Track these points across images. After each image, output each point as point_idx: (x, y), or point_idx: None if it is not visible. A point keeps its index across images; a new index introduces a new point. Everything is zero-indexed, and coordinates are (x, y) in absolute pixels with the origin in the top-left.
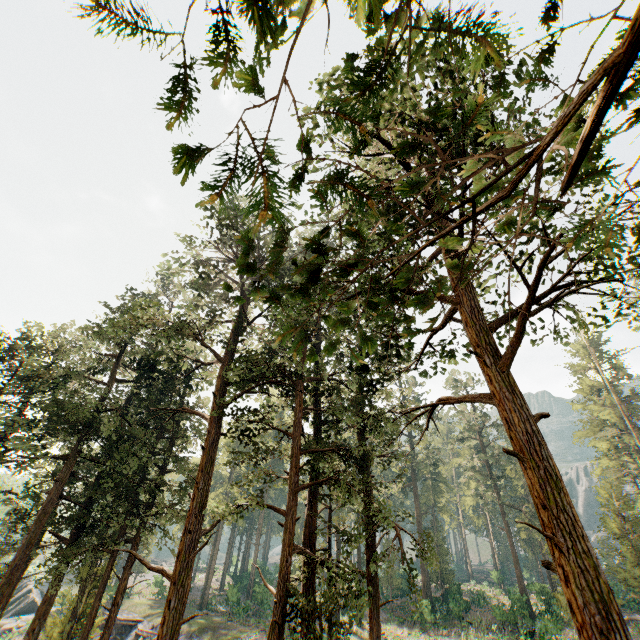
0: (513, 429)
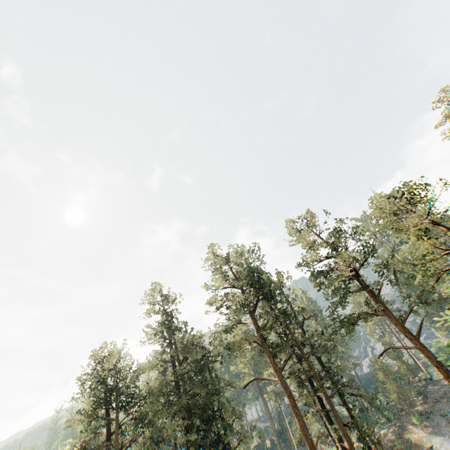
0: (430, 358)
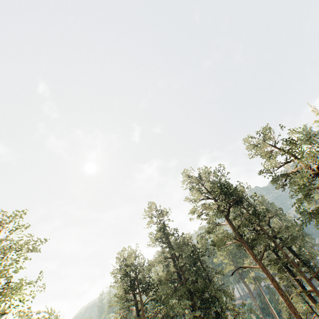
0: None
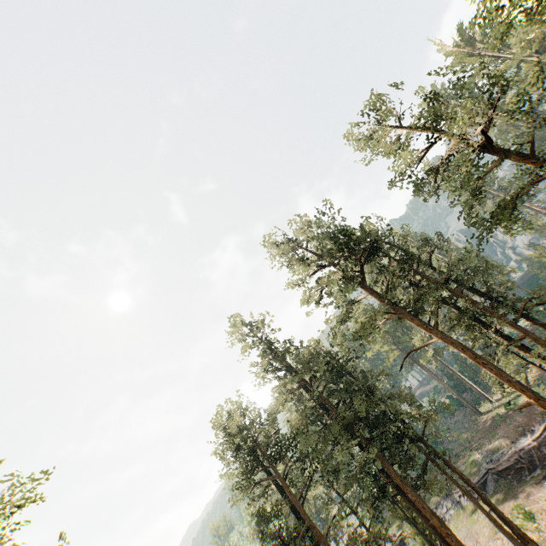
0: None
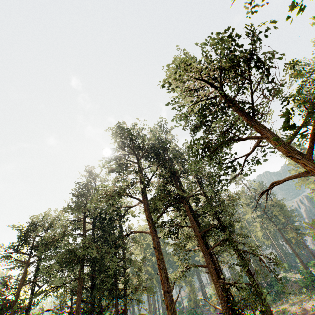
0: None
